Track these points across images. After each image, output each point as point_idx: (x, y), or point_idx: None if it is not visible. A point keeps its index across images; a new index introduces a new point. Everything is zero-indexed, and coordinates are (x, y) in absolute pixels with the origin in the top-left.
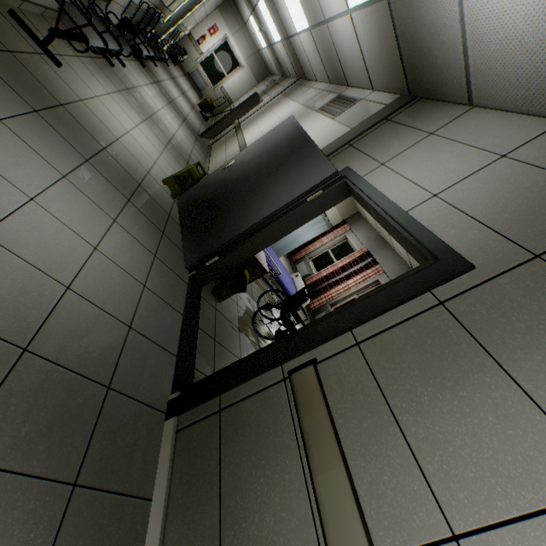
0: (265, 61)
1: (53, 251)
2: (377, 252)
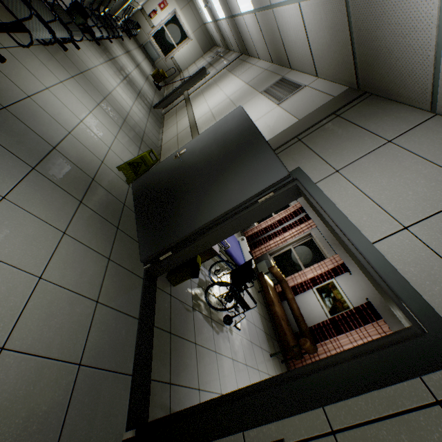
0: (210, 34)
1: None
2: (309, 208)
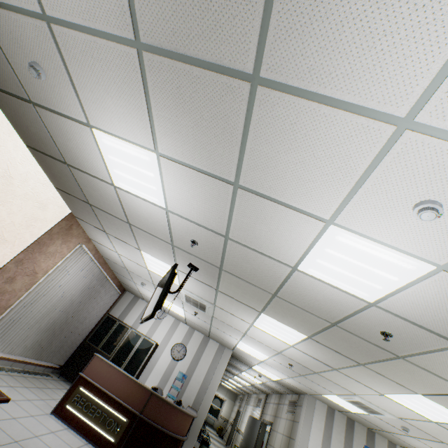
0: (233, 391)
1: None
2: None
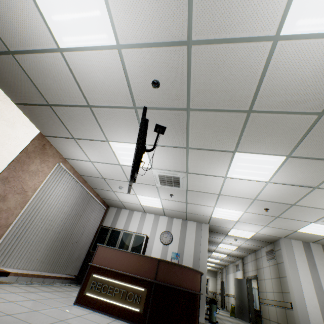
0: (212, 270)
1: (232, 320)
2: None
